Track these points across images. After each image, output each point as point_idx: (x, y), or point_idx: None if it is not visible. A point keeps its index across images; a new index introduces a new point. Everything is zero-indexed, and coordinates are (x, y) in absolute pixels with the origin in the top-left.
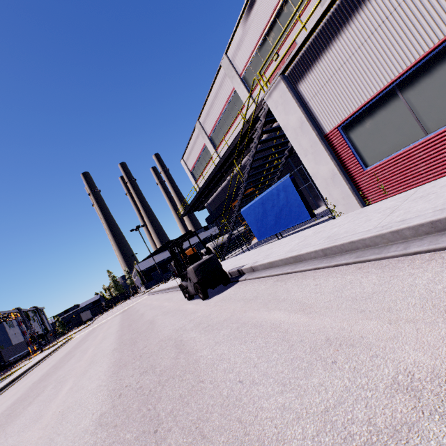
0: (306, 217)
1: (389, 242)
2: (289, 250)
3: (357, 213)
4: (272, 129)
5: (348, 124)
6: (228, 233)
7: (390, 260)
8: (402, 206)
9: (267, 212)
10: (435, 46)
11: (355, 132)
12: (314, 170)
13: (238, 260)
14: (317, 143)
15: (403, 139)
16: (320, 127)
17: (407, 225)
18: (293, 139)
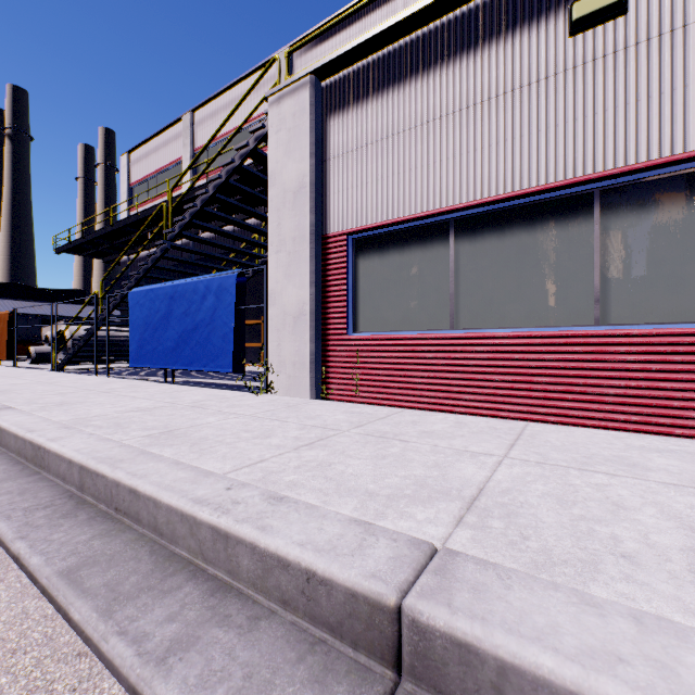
0: (227, 365)
1: (199, 557)
2: (86, 418)
3: (288, 404)
4: (266, 180)
5: (365, 240)
6: (89, 320)
7: (82, 691)
8: (340, 438)
9: (171, 319)
10: (530, 191)
11: (368, 261)
12: (278, 286)
13: (44, 383)
14: (306, 239)
15: (421, 316)
16: (326, 217)
17: (256, 536)
18: (276, 207)
